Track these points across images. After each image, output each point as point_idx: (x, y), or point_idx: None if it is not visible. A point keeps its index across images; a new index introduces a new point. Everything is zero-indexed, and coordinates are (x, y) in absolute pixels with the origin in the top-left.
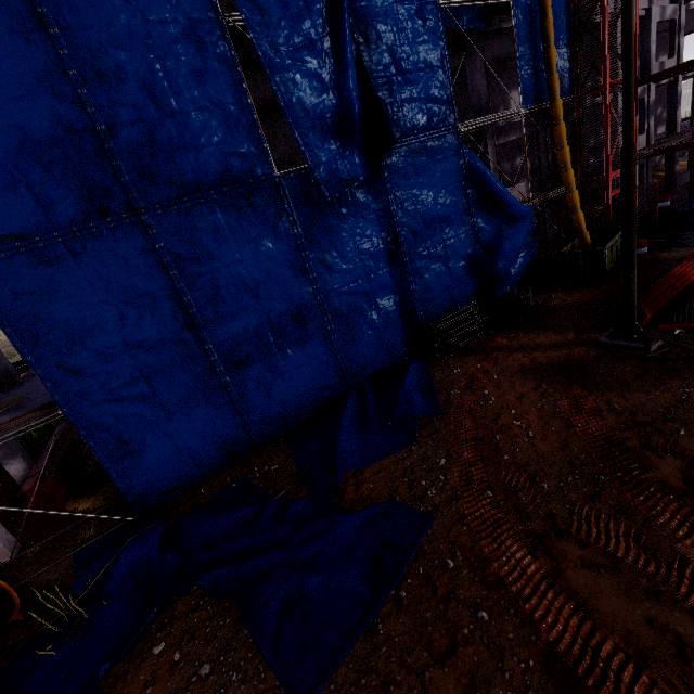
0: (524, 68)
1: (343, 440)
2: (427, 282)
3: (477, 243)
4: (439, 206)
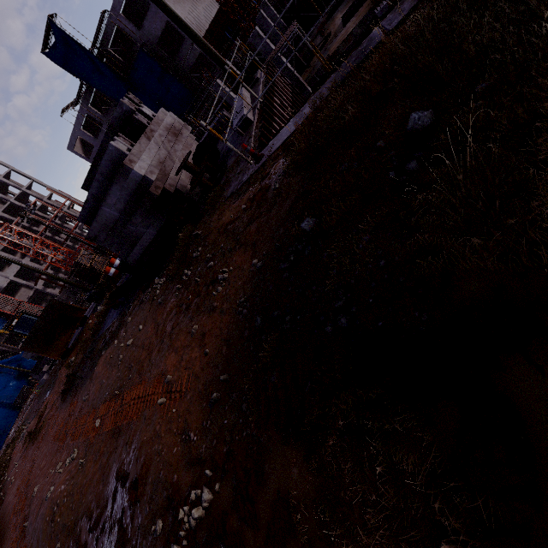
0: None
1: None
2: (6, 395)
3: (14, 373)
4: None
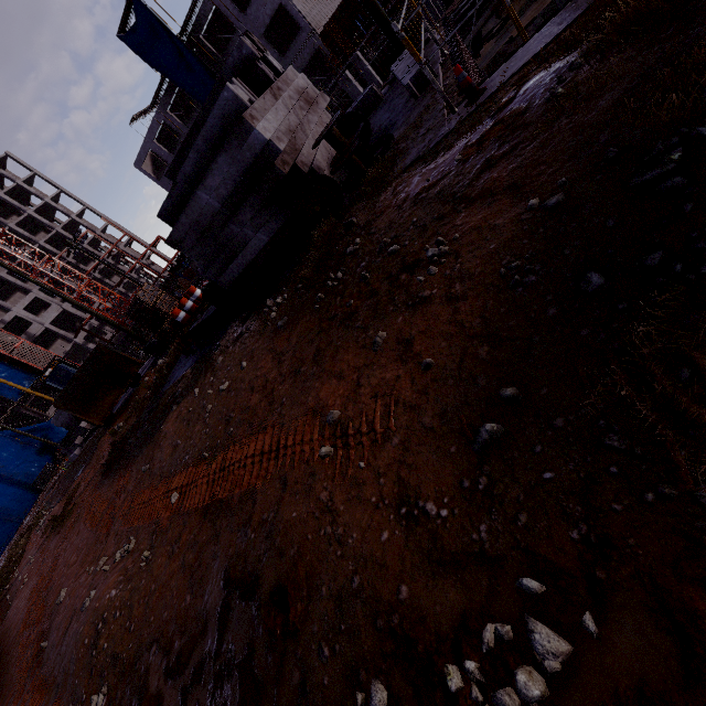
0: (5, 394)
1: (9, 537)
2: (24, 472)
3: (37, 445)
4: (7, 453)
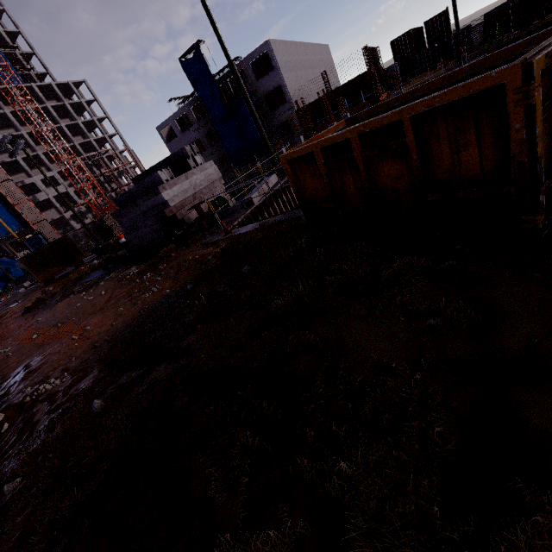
0: None
1: None
2: None
3: None
4: None
